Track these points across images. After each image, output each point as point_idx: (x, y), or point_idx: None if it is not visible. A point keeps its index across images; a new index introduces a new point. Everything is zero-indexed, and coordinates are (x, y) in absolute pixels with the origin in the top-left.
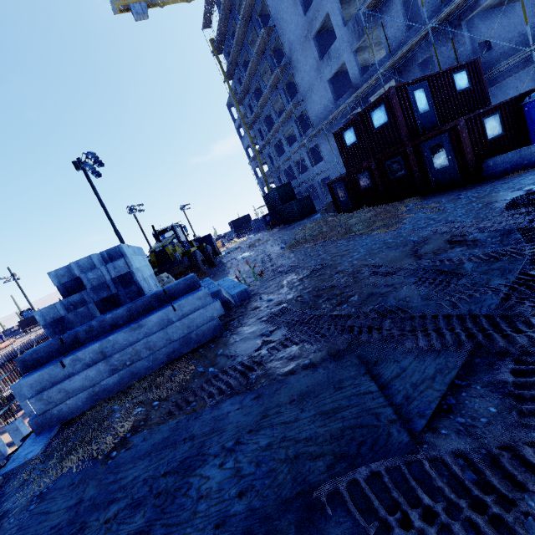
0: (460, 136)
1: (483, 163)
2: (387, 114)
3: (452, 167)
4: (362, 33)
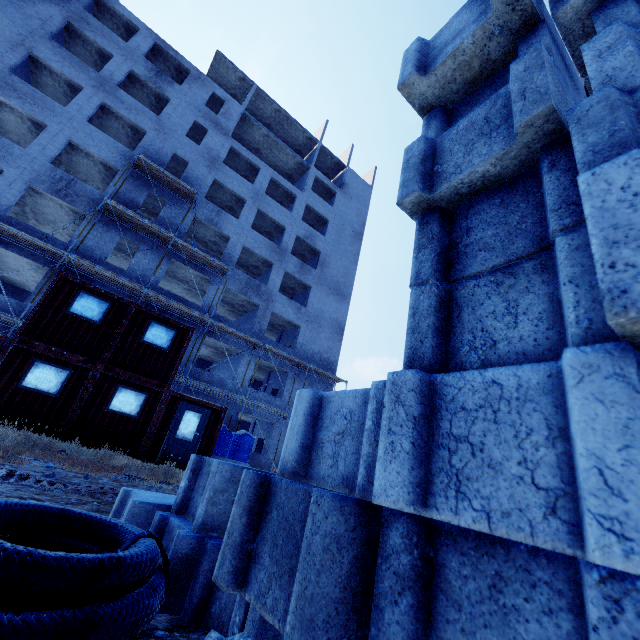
0: (218, 422)
1: (211, 456)
2: (172, 343)
3: (194, 445)
4: (63, 196)
